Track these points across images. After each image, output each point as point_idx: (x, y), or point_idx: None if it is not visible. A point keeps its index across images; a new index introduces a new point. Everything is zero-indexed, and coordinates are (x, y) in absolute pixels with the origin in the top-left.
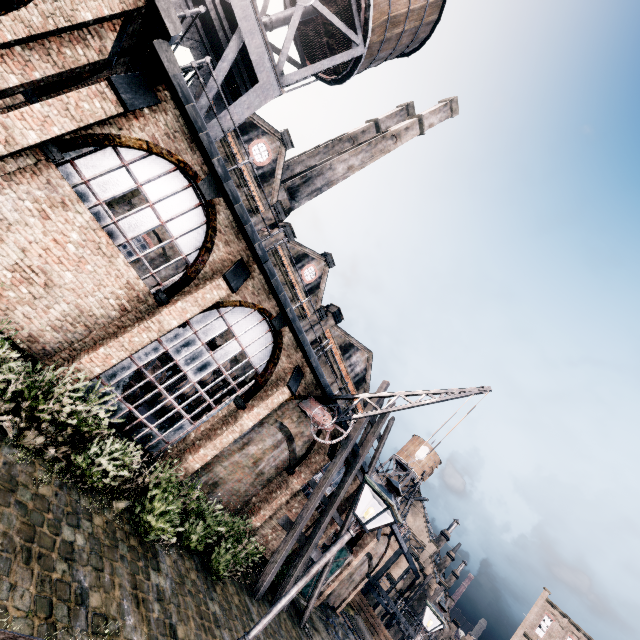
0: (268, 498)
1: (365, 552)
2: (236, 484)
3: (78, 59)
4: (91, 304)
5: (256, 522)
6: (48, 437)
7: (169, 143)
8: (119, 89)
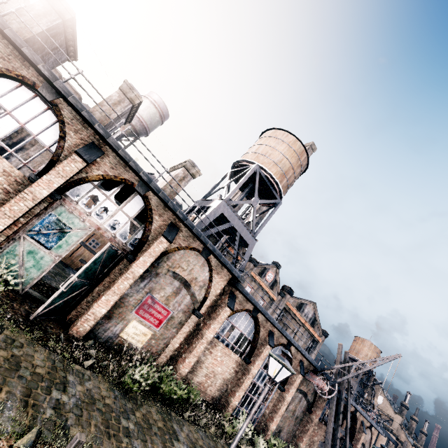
0: (304, 430)
1: (360, 443)
2: (288, 427)
3: (215, 301)
4: (226, 375)
5: (303, 445)
6: (243, 444)
7: (240, 306)
8: (230, 306)
